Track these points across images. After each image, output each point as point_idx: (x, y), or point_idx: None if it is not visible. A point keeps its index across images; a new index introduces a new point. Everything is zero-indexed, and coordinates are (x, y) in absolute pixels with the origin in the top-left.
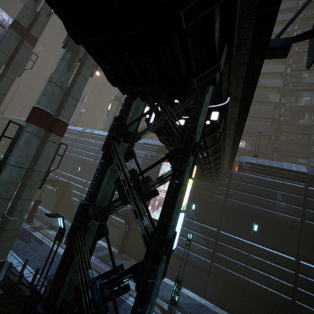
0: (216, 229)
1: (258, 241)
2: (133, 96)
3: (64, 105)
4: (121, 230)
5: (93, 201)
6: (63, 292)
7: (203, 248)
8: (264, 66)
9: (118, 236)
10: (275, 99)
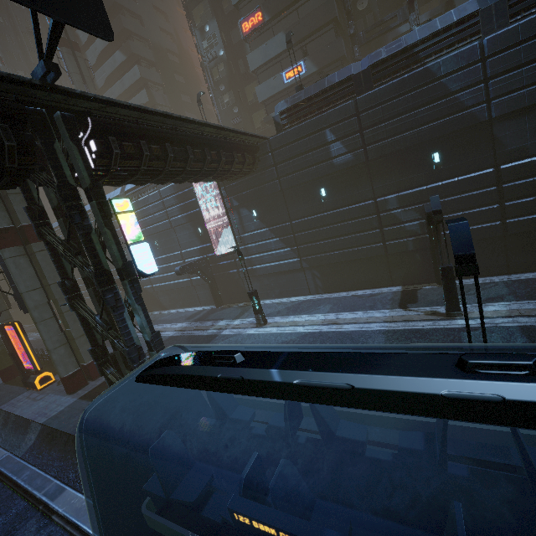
0: (288, 223)
1: (332, 206)
2: (11, 188)
3: (13, 209)
4: (208, 286)
5: (67, 277)
6: (99, 336)
7: (286, 250)
8: None
9: (210, 293)
10: None
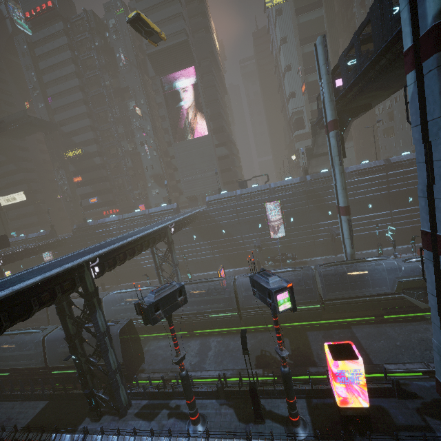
0: None
1: None
2: None
3: None
4: None
5: None
6: None
7: None
8: (81, 135)
9: None
10: (98, 161)
